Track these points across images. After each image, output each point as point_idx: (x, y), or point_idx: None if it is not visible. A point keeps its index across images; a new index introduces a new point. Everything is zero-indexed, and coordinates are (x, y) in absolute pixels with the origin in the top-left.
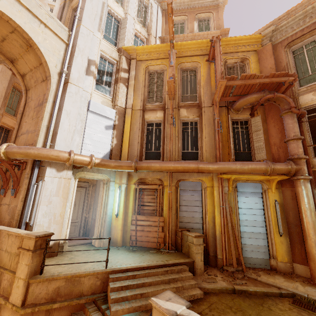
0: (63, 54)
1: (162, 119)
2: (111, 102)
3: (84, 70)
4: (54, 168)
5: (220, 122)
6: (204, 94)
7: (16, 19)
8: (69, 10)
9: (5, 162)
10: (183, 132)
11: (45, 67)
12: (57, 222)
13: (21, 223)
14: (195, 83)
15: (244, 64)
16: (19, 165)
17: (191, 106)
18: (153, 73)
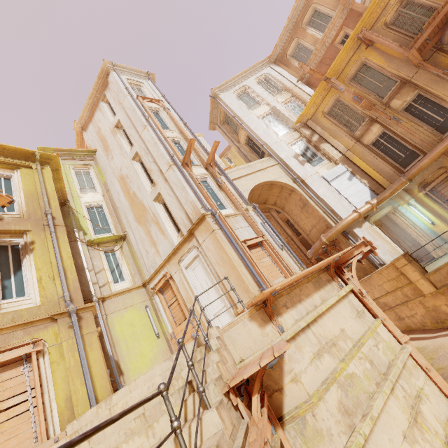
0: (282, 171)
1: (382, 128)
2: (330, 163)
3: (300, 165)
4: (356, 228)
5: (445, 68)
6: (398, 70)
7: (261, 181)
8: (244, 147)
9: (328, 247)
10: (415, 115)
11: (287, 187)
12: (395, 254)
13: (377, 266)
14: (376, 72)
15: (407, 0)
16: (333, 244)
17: (397, 91)
18: (330, 110)
